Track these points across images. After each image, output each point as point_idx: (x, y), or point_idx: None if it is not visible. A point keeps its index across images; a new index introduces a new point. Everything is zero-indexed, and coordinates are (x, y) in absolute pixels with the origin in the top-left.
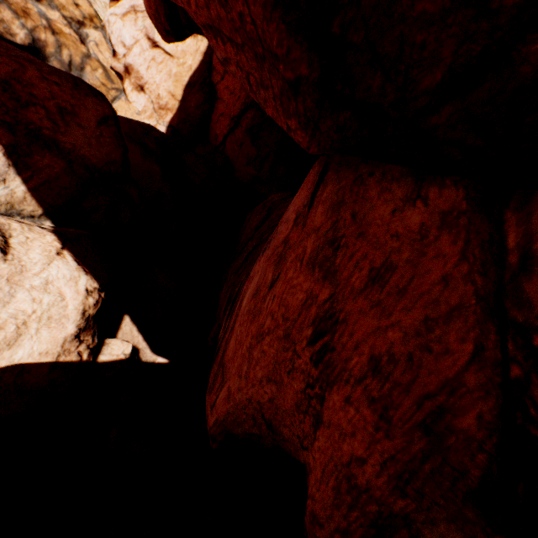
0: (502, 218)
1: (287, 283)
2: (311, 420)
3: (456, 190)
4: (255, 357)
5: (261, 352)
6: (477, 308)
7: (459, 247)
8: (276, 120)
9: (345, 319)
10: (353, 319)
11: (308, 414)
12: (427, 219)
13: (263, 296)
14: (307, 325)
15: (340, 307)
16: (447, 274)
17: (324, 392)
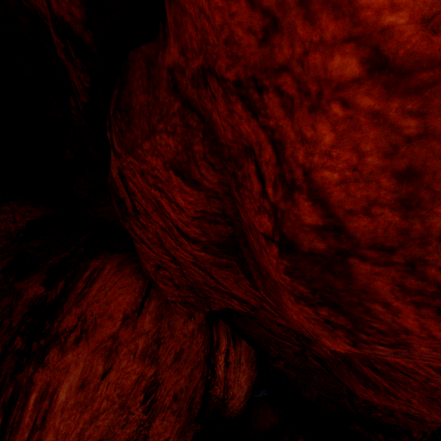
0: (213, 327)
1: (122, 371)
2: (141, 440)
3: (203, 314)
4: (88, 434)
5: (95, 428)
6: (204, 360)
7: (203, 339)
8: (165, 292)
9: (163, 382)
10: (167, 380)
11: (139, 439)
12: (195, 326)
13: (95, 386)
14: (140, 393)
15: (161, 376)
16: (199, 349)
17: (151, 423)
